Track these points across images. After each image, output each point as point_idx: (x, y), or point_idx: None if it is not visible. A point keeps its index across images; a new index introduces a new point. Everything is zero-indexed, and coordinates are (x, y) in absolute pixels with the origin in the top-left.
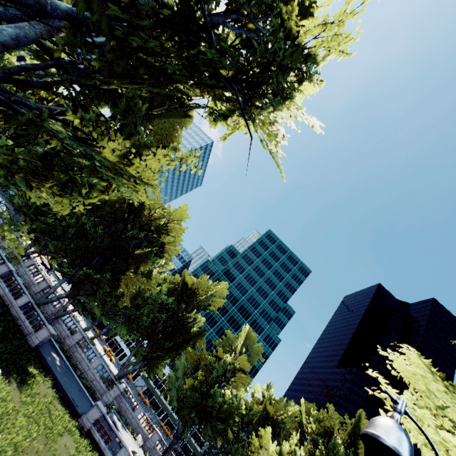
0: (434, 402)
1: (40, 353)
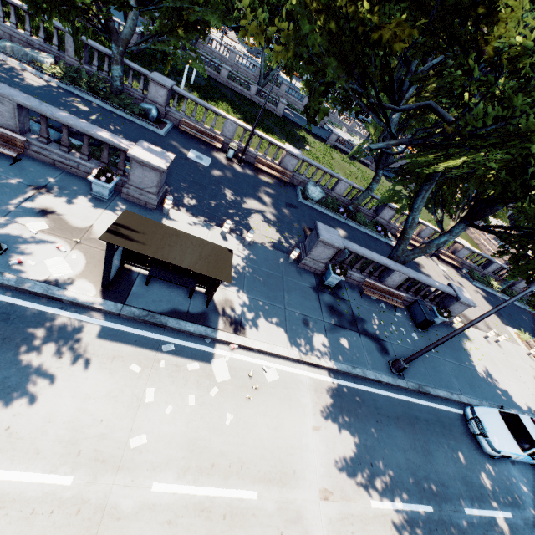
0: None
1: (286, 118)
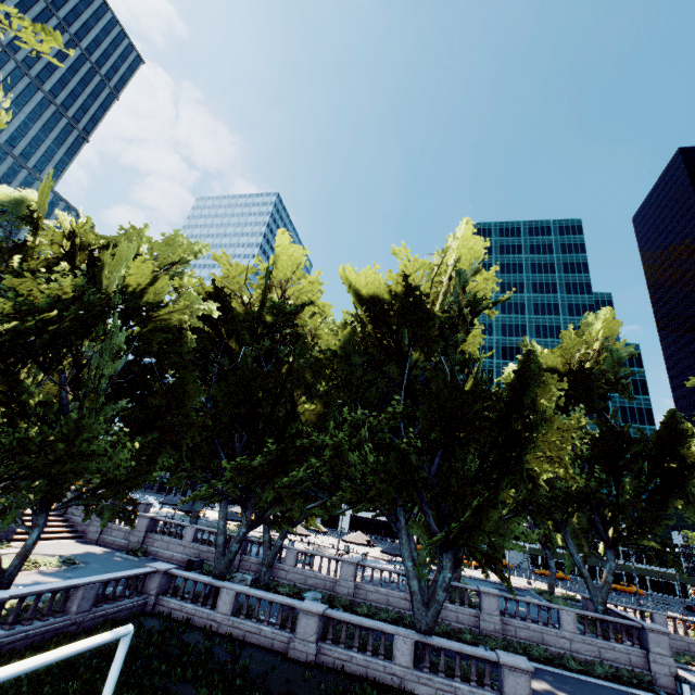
0: None
1: None
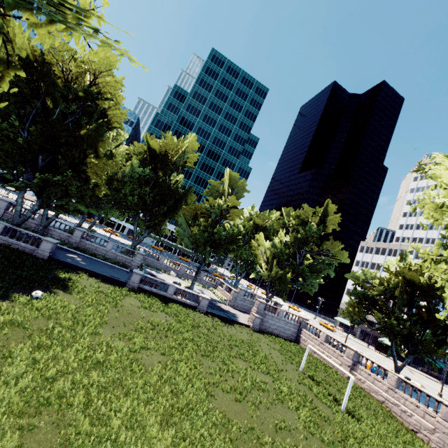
0: None
1: (58, 260)
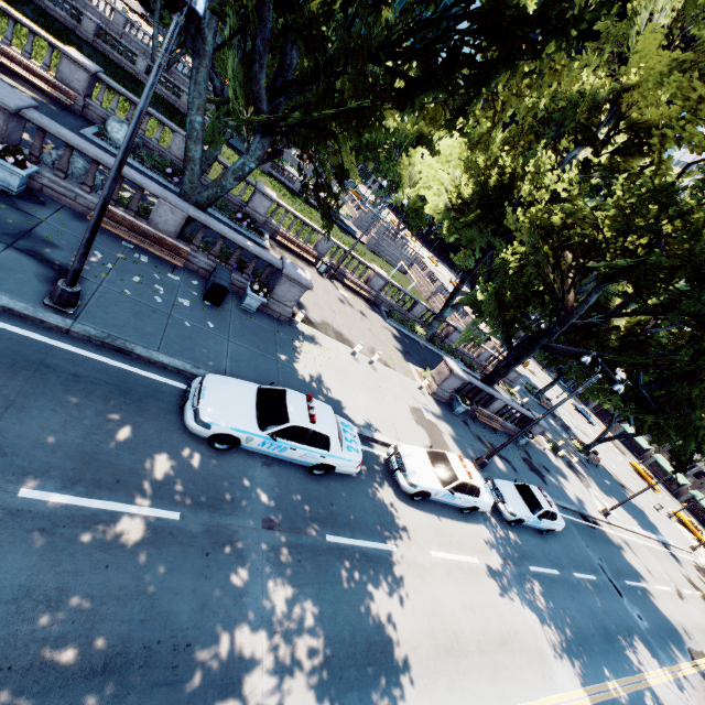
0: (447, 160)
1: None
